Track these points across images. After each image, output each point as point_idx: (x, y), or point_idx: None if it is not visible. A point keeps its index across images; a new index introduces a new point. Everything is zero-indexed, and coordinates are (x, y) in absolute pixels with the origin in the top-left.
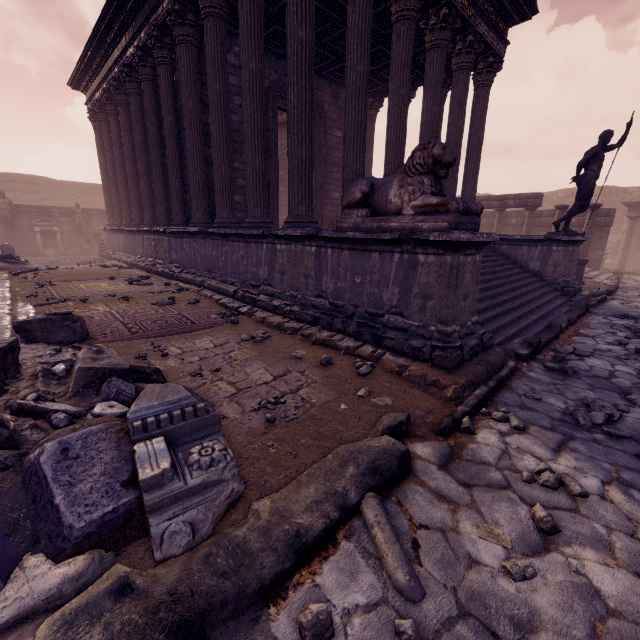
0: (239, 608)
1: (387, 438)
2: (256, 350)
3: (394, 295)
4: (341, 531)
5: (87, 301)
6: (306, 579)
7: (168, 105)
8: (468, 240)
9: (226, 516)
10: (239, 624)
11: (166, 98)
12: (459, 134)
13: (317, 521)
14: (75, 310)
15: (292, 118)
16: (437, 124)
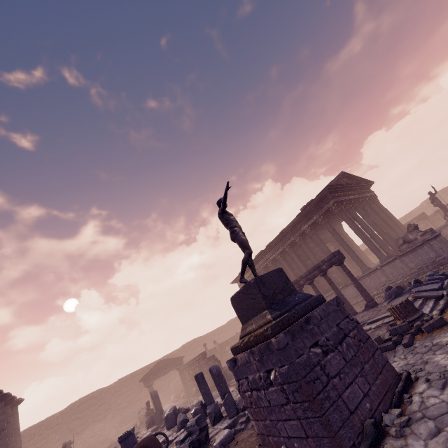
0: None
1: None
2: None
3: (433, 254)
4: None
5: None
6: None
7: (299, 261)
8: (438, 234)
9: None
10: None
11: (298, 260)
12: (386, 217)
13: None
14: None
15: (364, 239)
16: (381, 219)
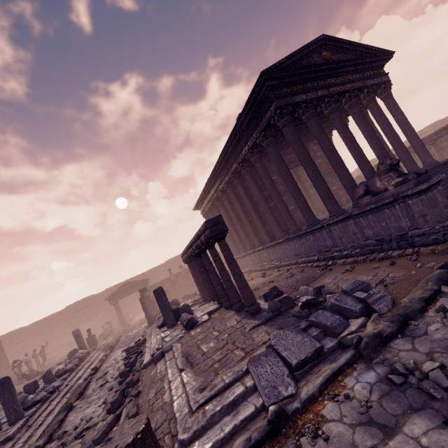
0: (415, 314)
1: (439, 270)
2: (353, 273)
3: (407, 222)
4: (437, 297)
5: (258, 288)
6: (432, 307)
7: (245, 197)
8: (427, 187)
9: (393, 306)
10: (418, 317)
11: (244, 195)
12: (389, 126)
13: (426, 295)
14: (260, 292)
15: (312, 178)
16: (374, 133)
